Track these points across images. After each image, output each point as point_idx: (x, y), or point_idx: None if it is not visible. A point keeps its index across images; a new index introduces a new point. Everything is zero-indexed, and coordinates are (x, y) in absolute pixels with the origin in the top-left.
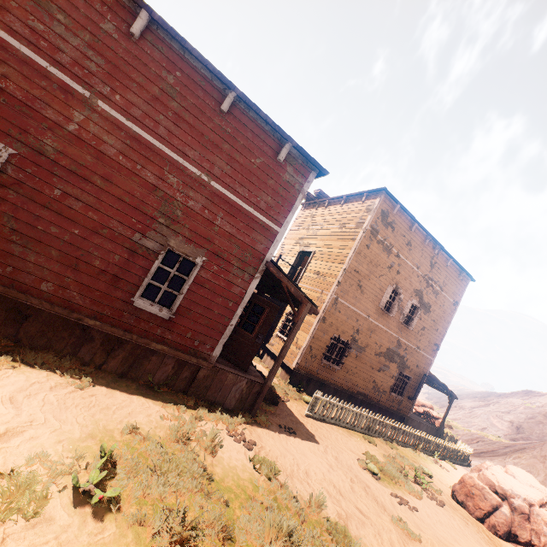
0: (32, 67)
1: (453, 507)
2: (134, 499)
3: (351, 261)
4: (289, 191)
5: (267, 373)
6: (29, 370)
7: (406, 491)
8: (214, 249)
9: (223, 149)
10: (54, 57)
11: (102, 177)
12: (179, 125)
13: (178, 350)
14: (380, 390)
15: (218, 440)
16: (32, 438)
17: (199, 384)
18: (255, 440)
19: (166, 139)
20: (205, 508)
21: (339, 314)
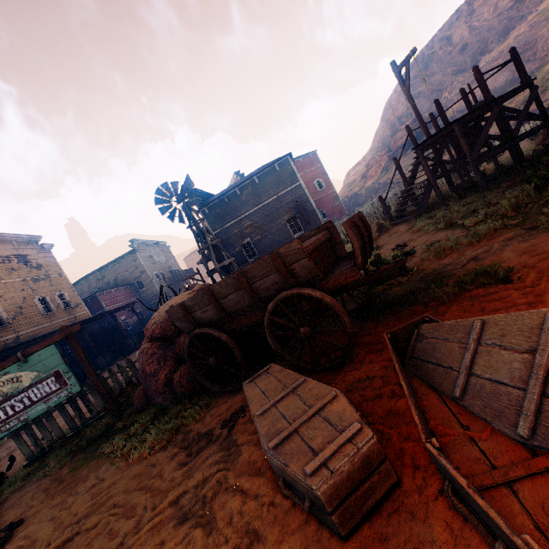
0: None
1: None
2: None
3: None
4: None
5: None
6: None
7: None
8: None
9: None
10: None
11: None
12: None
13: None
14: None
15: None
16: None
17: None
18: None
19: None
20: None
21: None
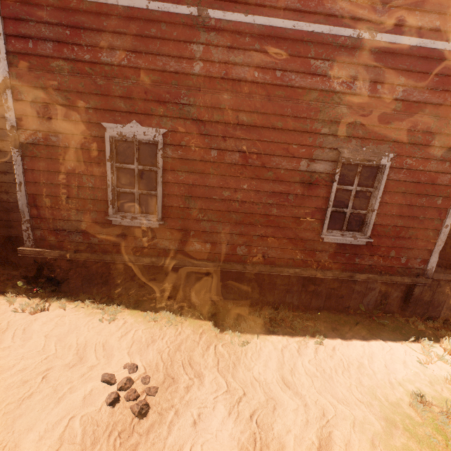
0: (136, 18)
1: None
2: None
3: None
4: None
5: None
6: (266, 333)
7: None
8: (401, 137)
9: None
10: None
11: (246, 111)
12: None
13: (384, 274)
14: None
15: None
16: (346, 445)
17: (416, 302)
18: None
19: (298, 10)
20: None
21: None
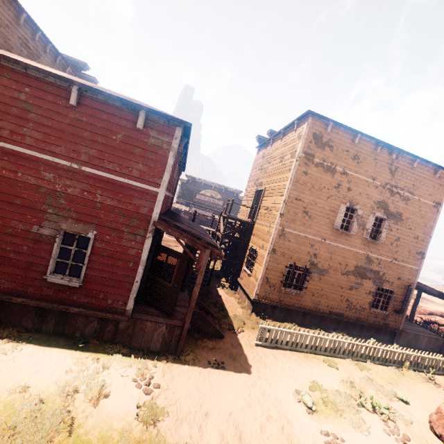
0: None
1: (425, 441)
2: None
3: (290, 191)
4: (158, 153)
5: (235, 305)
6: None
7: (349, 426)
8: (102, 223)
9: (84, 137)
10: None
11: None
12: (40, 130)
13: (95, 310)
14: (357, 307)
15: (103, 391)
16: None
17: (122, 334)
18: (162, 382)
19: (34, 146)
20: None
21: (290, 243)
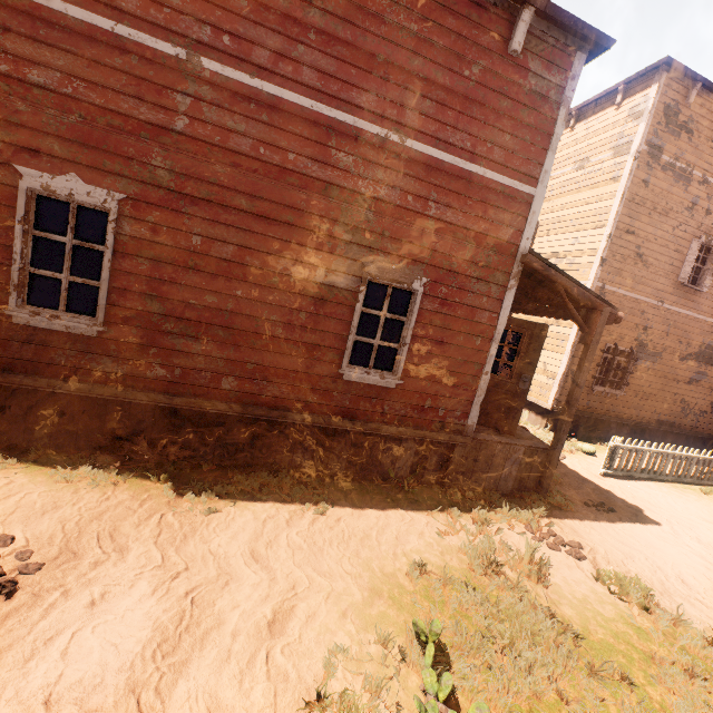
0: (94, 38)
1: None
2: (506, 712)
3: (619, 217)
4: (539, 111)
5: None
6: (250, 501)
7: None
8: (435, 261)
9: (412, 71)
10: (115, 5)
11: (246, 193)
12: (330, 52)
13: (418, 429)
14: (694, 411)
15: (541, 560)
16: (309, 618)
17: (457, 468)
18: (574, 539)
19: (318, 89)
20: (609, 702)
21: None
